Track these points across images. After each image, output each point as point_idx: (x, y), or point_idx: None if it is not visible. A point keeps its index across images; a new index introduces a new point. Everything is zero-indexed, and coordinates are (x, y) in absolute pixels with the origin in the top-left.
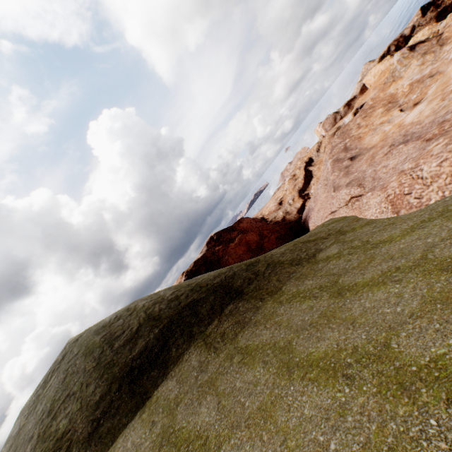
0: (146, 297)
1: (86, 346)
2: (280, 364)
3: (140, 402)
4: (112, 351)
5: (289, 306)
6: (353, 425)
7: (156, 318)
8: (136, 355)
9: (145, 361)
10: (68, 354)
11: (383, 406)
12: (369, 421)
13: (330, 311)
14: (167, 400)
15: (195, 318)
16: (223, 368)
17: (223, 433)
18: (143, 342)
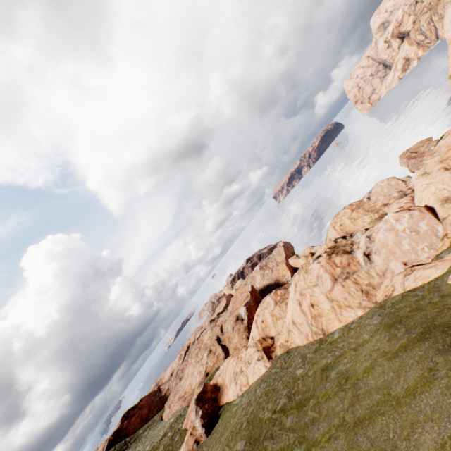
0: None
1: None
2: None
3: None
4: None
5: None
6: None
7: None
8: None
9: None
10: None
11: None
12: None
13: None
14: None
15: None
16: None
17: None
18: None
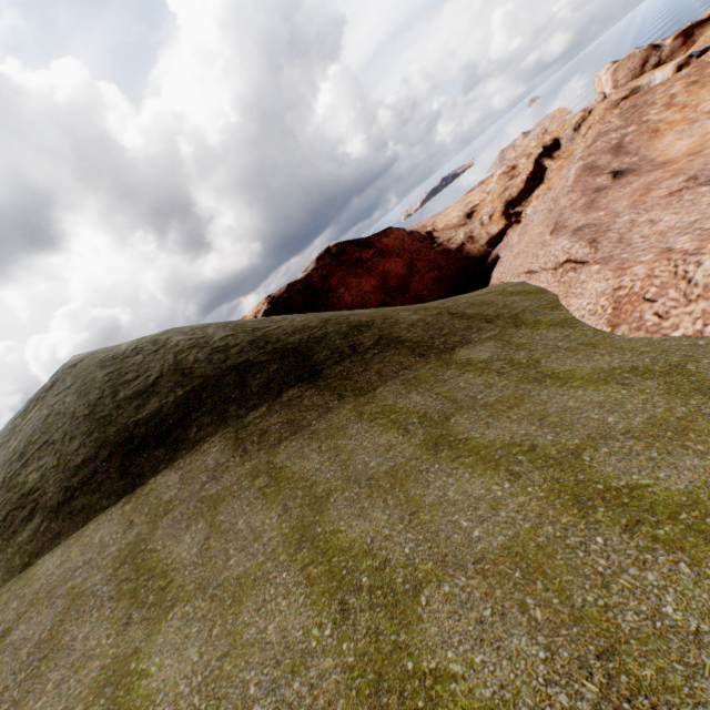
0: (187, 330)
1: (83, 380)
2: (298, 523)
3: (130, 486)
4: (114, 402)
5: (367, 429)
6: (291, 700)
7: (186, 373)
8: (143, 420)
9: (151, 433)
10: (59, 384)
11: (338, 699)
12: (309, 709)
13: (405, 471)
14: (159, 499)
15: (238, 391)
16: (239, 487)
17: (188, 587)
18: (157, 403)
